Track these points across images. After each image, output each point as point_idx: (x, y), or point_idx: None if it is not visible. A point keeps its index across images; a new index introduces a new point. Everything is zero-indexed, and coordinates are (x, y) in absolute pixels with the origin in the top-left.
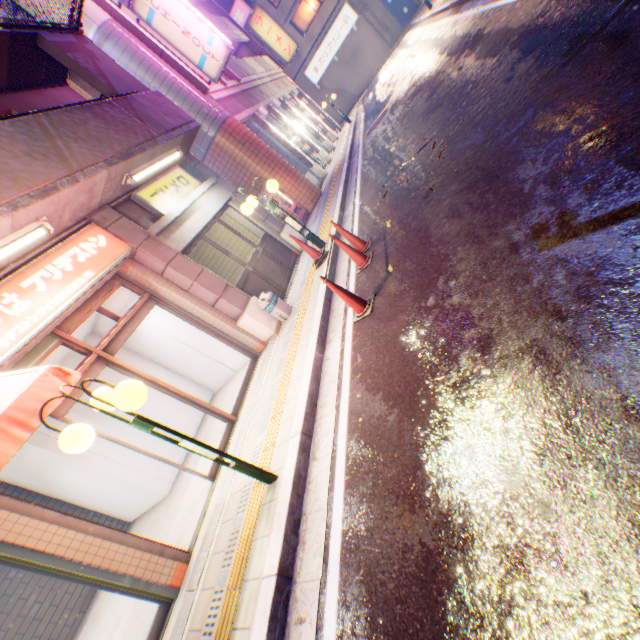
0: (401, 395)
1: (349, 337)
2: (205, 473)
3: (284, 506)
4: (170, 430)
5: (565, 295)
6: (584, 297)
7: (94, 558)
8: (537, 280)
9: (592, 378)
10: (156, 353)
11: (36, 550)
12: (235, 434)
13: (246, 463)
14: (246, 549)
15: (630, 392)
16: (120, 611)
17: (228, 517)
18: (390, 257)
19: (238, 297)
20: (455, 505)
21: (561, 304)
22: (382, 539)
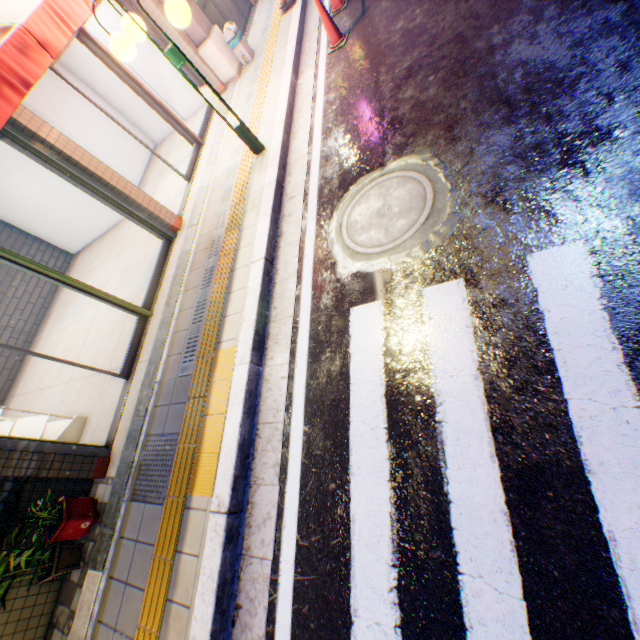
0: (368, 86)
1: (323, 66)
2: (174, 187)
3: (276, 157)
4: (198, 71)
5: (484, 7)
6: (492, 7)
7: (118, 186)
8: (472, 2)
9: (480, 44)
10: (92, 74)
11: (70, 164)
12: (204, 154)
13: (247, 128)
14: (244, 188)
15: (493, 45)
16: (103, 282)
17: (217, 188)
18: (367, 1)
19: (202, 19)
20: (396, 117)
21: (480, 13)
22: (349, 148)
